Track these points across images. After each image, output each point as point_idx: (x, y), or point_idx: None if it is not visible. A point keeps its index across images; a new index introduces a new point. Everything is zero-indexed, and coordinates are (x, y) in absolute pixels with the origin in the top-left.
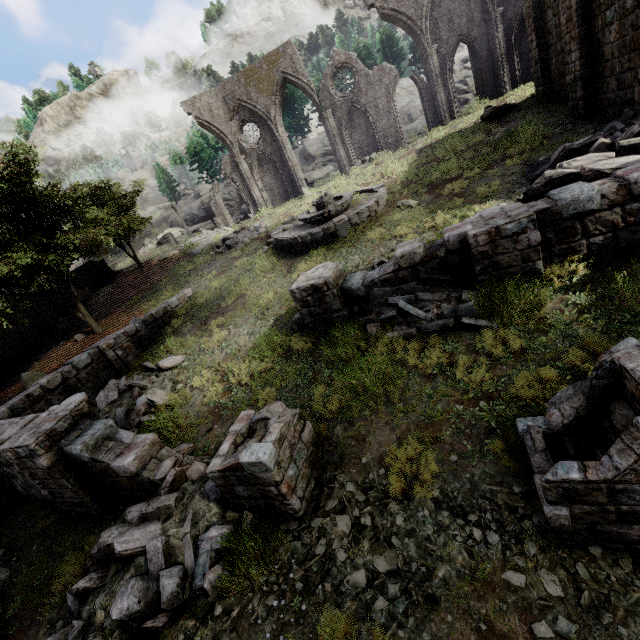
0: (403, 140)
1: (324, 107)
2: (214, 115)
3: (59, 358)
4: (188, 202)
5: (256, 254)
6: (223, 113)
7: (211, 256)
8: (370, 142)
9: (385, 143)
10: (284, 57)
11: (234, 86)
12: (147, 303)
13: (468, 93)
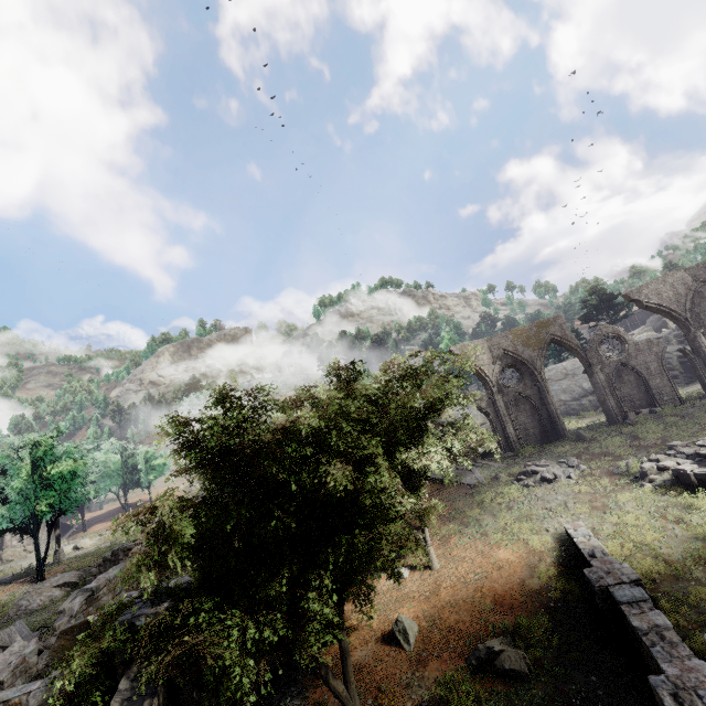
0: (681, 399)
1: (591, 363)
2: (478, 358)
3: (400, 600)
4: None
5: (646, 490)
6: (486, 358)
7: (522, 488)
8: (642, 397)
9: (660, 399)
10: (554, 324)
11: (501, 339)
12: (496, 535)
13: (673, 370)
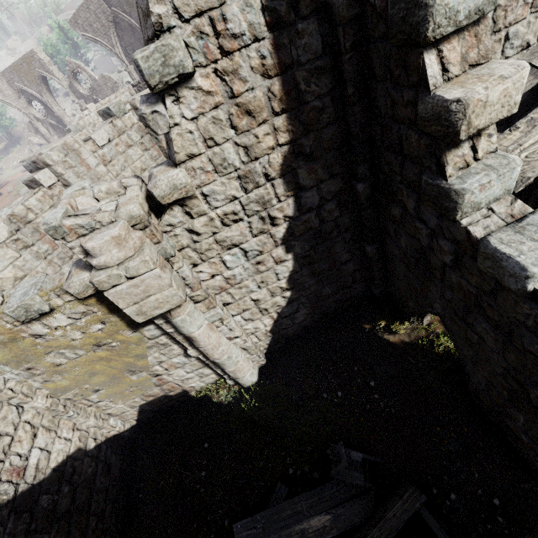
0: None
1: (78, 97)
2: (6, 94)
3: None
4: (59, 101)
5: None
6: (12, 93)
7: None
8: None
9: None
10: (35, 60)
11: (11, 75)
12: None
13: None
